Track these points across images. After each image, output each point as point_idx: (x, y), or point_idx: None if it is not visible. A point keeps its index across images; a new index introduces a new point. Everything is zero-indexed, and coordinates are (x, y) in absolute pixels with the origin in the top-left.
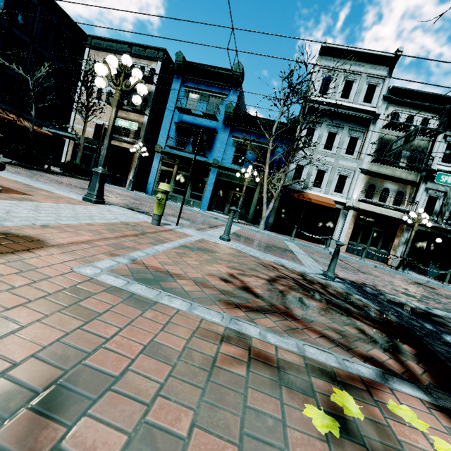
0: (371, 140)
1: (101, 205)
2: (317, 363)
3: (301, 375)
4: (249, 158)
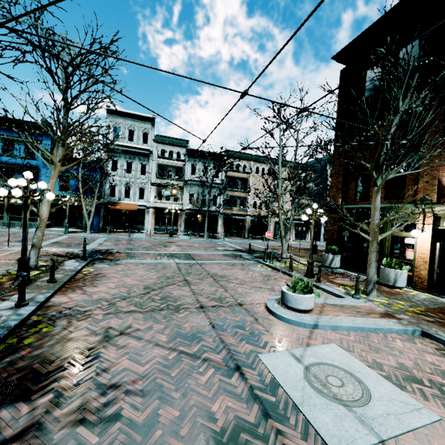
0: (152, 166)
1: None
2: None
3: None
4: (73, 185)
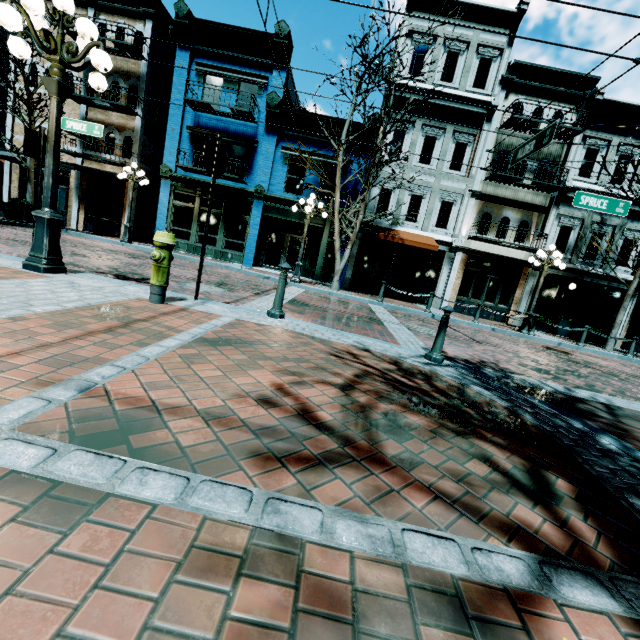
0: (484, 147)
1: (58, 275)
2: (429, 573)
3: (402, 622)
4: (311, 181)
